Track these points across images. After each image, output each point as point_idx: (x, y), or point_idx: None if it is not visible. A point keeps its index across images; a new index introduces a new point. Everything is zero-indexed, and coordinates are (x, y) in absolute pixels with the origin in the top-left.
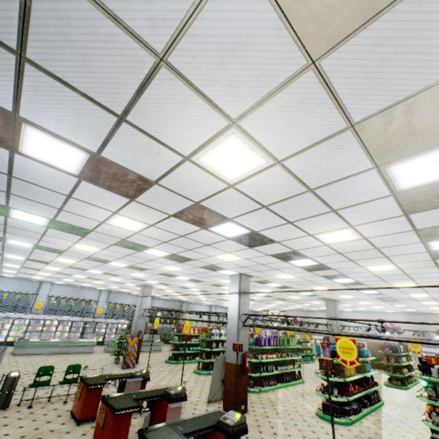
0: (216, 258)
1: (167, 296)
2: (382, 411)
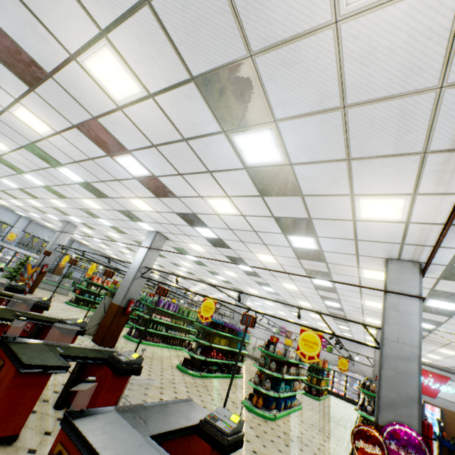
0: (130, 203)
1: (96, 247)
2: (234, 380)
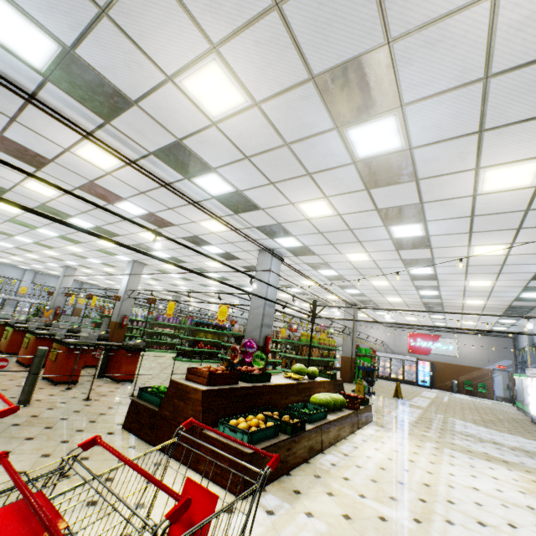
0: (99, 244)
1: (106, 285)
2: None
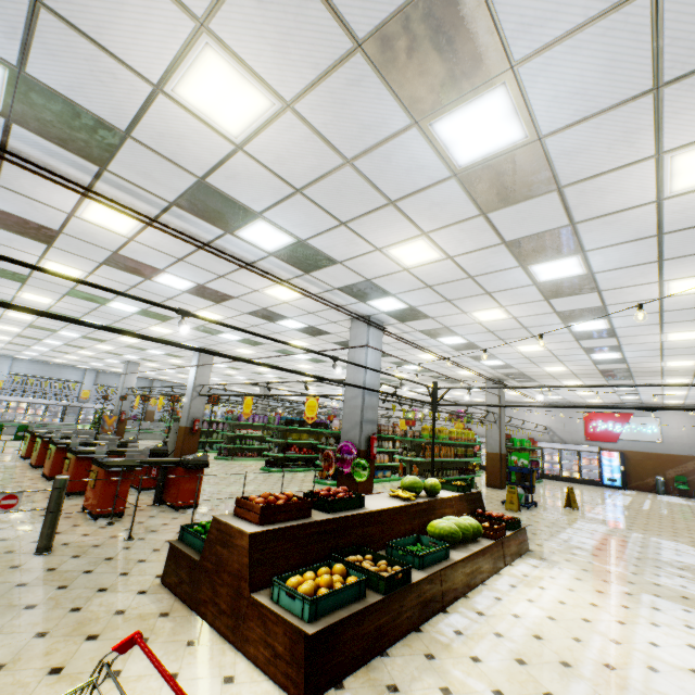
0: (153, 331)
1: (179, 380)
2: None
